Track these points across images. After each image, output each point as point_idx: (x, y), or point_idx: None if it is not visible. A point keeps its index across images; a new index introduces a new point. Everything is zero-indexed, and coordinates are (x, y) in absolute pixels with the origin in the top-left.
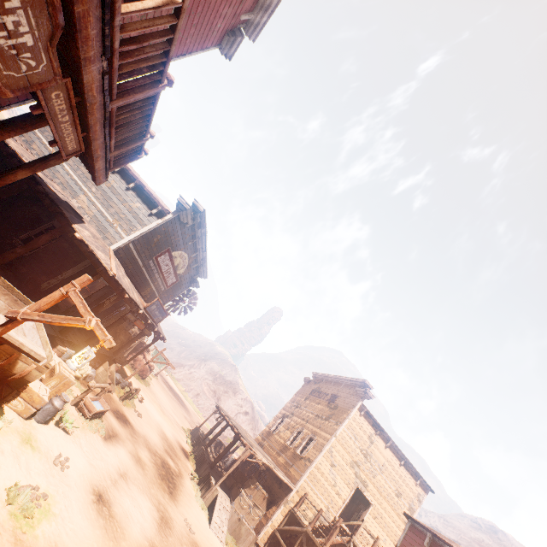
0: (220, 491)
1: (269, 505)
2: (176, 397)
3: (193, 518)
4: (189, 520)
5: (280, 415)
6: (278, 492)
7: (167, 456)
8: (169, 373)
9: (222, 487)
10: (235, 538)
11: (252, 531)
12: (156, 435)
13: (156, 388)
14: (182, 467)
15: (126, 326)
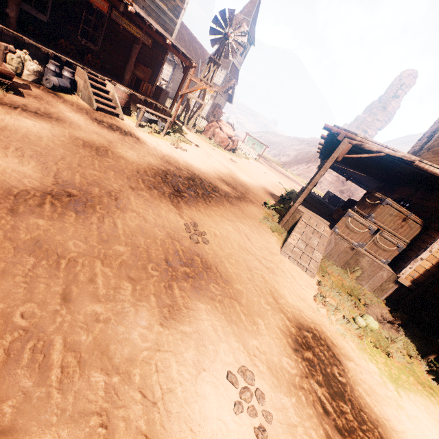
0: (309, 214)
1: (419, 232)
2: (289, 180)
3: (230, 231)
4: (206, 228)
5: (428, 134)
6: (438, 212)
7: (220, 182)
8: (288, 172)
9: (319, 216)
10: (350, 273)
11: (385, 266)
12: (210, 168)
13: (254, 164)
14: (252, 198)
15: (147, 67)
